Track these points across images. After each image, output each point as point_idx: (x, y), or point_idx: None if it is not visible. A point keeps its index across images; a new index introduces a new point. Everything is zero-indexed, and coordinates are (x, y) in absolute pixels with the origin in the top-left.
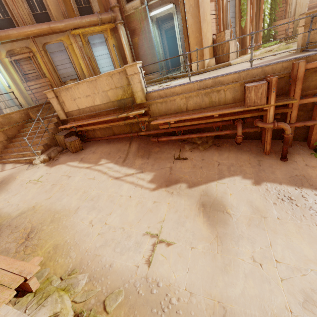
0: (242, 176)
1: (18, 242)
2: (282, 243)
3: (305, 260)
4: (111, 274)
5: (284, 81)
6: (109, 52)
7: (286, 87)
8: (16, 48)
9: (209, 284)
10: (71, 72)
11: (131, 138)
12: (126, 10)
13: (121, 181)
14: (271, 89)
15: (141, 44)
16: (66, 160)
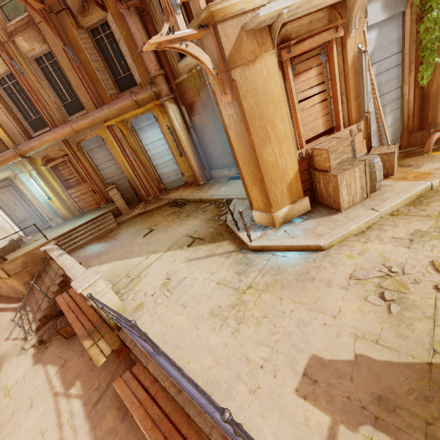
0: None
1: None
2: None
3: None
4: None
5: None
6: (164, 137)
7: None
8: (50, 153)
9: None
10: (115, 170)
11: None
12: (179, 72)
13: None
14: None
15: (204, 125)
16: (49, 358)
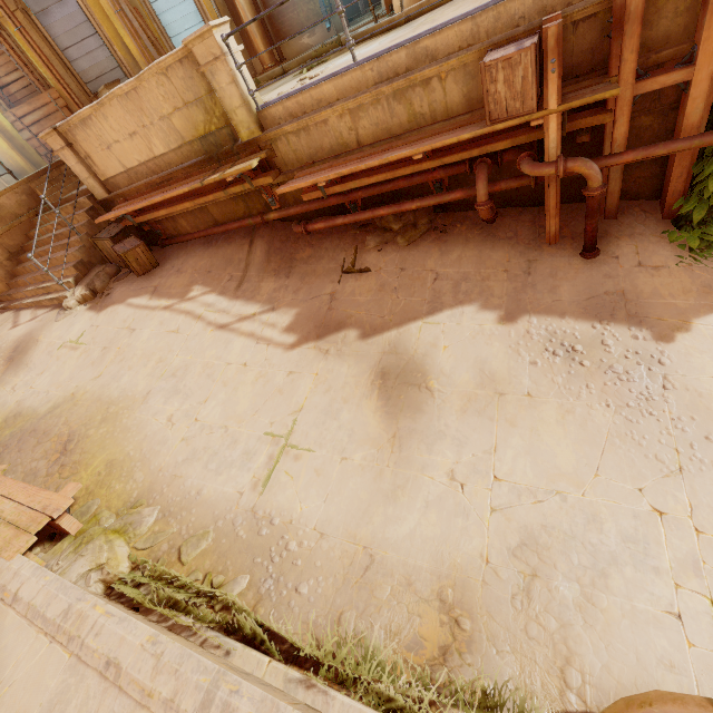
0: (481, 304)
1: (50, 460)
2: (518, 445)
3: (552, 476)
4: (196, 506)
5: (596, 27)
6: None
7: (604, 47)
8: None
9: (357, 520)
10: (103, 61)
11: (252, 231)
12: None
13: (229, 333)
14: (547, 63)
15: None
16: (124, 295)
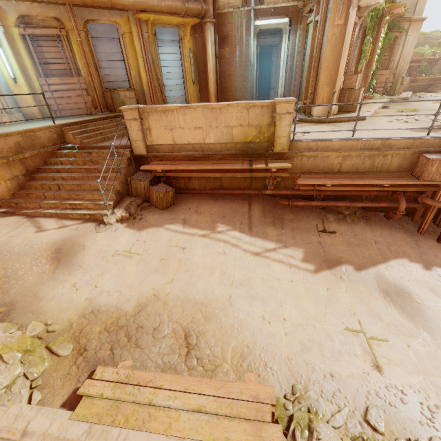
0: (408, 259)
1: (180, 353)
2: None
3: None
4: (344, 386)
5: None
6: (182, 59)
7: None
8: (37, 15)
9: None
10: (120, 75)
11: (249, 197)
12: (218, 5)
13: (265, 258)
14: None
15: (231, 59)
16: (160, 221)
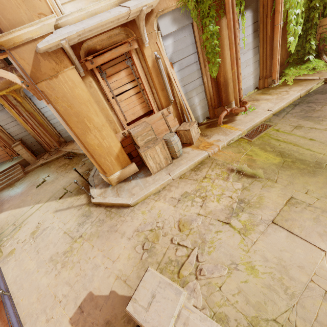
0: None
1: None
2: None
3: None
4: None
5: None
6: None
7: None
8: None
9: None
10: (20, 129)
11: None
12: None
13: None
14: None
15: None
16: None
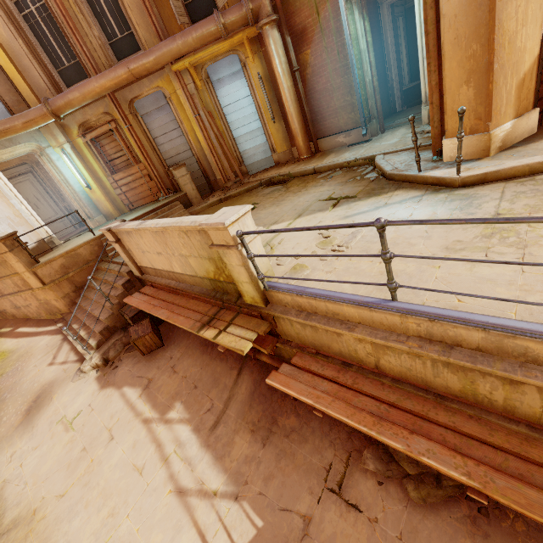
0: None
1: None
2: None
3: None
4: None
5: None
6: (251, 93)
7: None
8: (91, 118)
9: None
10: (180, 145)
11: (244, 357)
12: None
13: (183, 511)
14: None
15: (319, 64)
16: (124, 379)
